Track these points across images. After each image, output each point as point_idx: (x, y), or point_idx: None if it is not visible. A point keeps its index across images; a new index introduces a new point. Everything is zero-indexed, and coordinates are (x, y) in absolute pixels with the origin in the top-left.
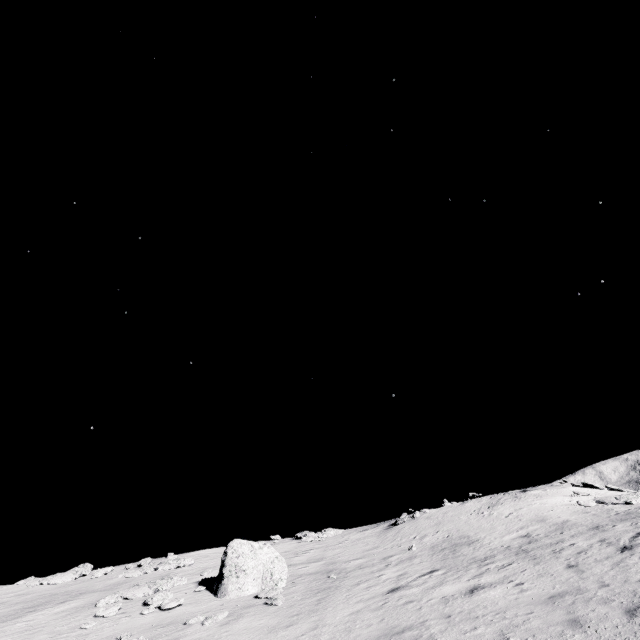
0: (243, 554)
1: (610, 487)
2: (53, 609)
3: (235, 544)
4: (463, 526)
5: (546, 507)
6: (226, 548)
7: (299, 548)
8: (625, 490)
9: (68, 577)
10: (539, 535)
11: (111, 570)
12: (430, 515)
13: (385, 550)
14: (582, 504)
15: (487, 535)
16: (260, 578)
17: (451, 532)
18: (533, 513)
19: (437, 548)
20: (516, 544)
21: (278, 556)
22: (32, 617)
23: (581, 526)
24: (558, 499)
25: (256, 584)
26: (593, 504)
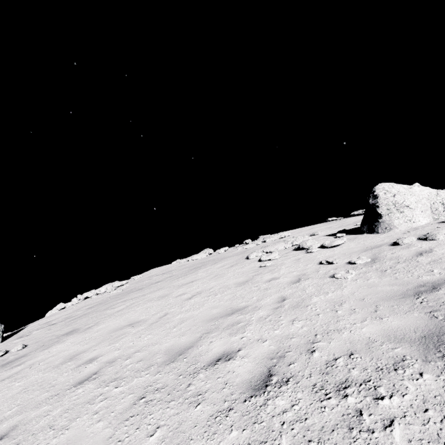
0: (399, 193)
1: None
2: (214, 266)
3: (384, 186)
4: None
5: None
6: (371, 193)
7: None
8: None
9: (202, 255)
10: None
11: (227, 249)
12: None
13: None
14: None
15: None
16: (428, 210)
17: None
18: None
19: None
20: None
21: (438, 190)
22: (204, 270)
23: None
24: None
25: (425, 216)
26: None
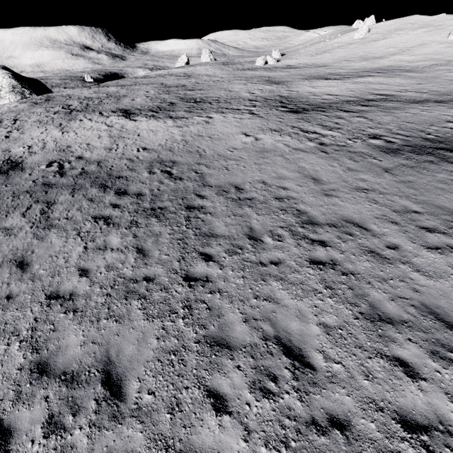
0: None
1: None
2: (422, 30)
3: None
4: None
5: None
6: None
7: None
8: None
9: (432, 18)
10: None
11: (444, 18)
12: None
13: None
14: None
15: None
16: None
17: None
18: None
19: None
20: None
21: None
22: (418, 31)
23: None
24: None
25: None
26: None
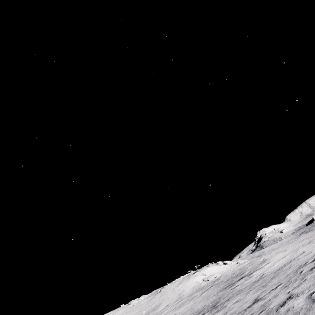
0: None
1: (225, 263)
2: None
3: None
4: (165, 297)
5: (190, 284)
6: None
7: (123, 312)
8: (228, 264)
9: None
10: (169, 304)
11: None
12: (163, 290)
13: (140, 312)
14: (198, 282)
15: (164, 303)
16: None
17: (160, 301)
18: (183, 289)
19: (148, 312)
20: (159, 311)
21: None
22: None
23: (181, 299)
24: (197, 278)
25: None
26: (200, 282)
